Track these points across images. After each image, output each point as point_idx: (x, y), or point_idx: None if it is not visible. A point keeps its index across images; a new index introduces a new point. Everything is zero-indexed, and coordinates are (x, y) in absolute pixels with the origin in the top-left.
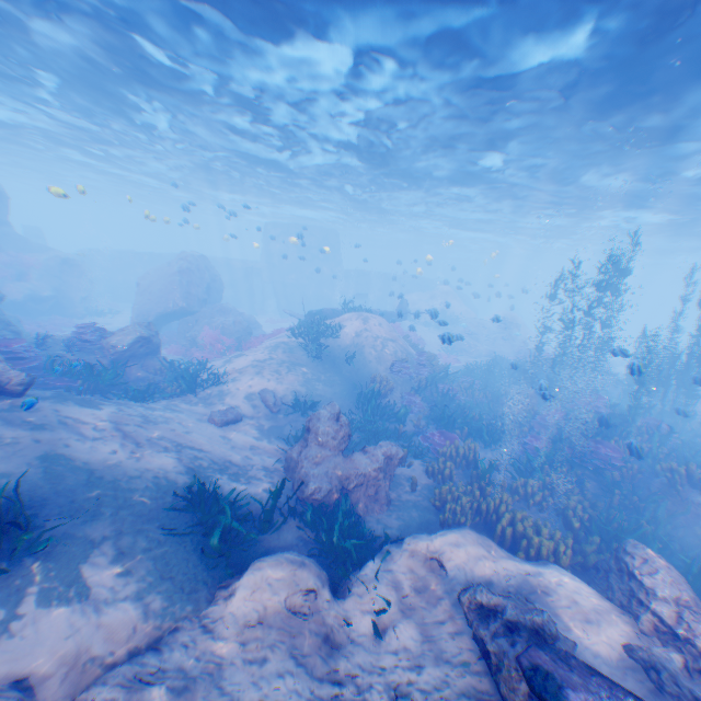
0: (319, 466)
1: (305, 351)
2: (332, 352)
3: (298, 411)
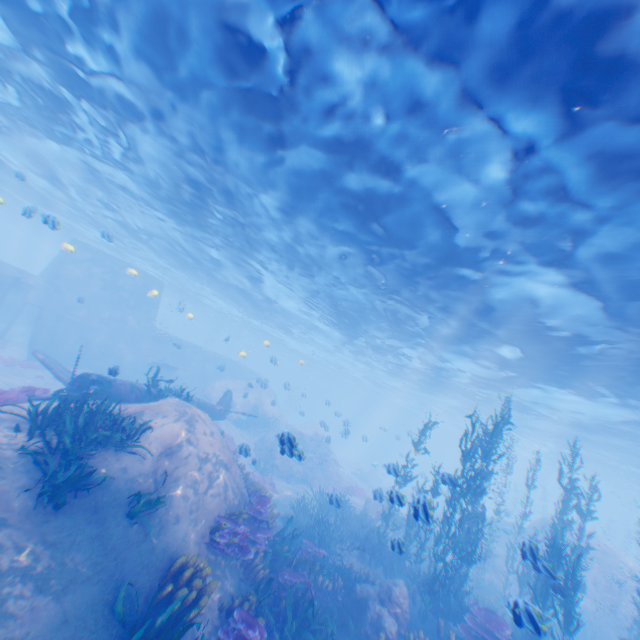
0: None
1: (34, 473)
2: (103, 480)
3: None
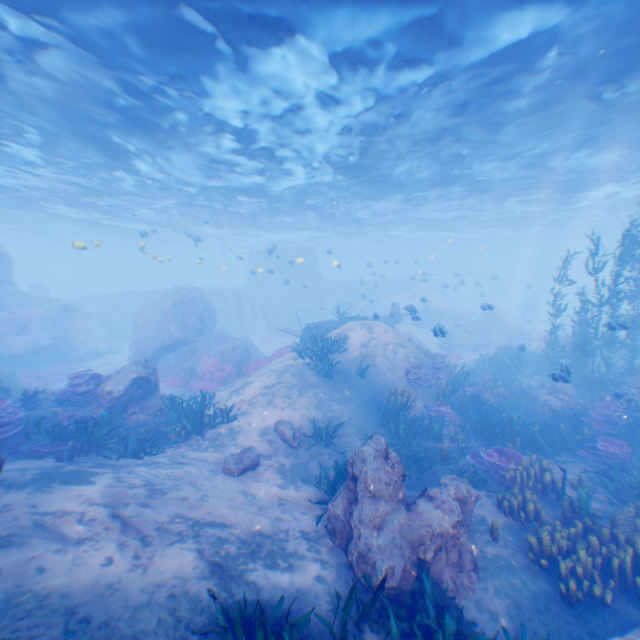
0: (384, 533)
1: (312, 369)
2: (340, 366)
3: (320, 441)
